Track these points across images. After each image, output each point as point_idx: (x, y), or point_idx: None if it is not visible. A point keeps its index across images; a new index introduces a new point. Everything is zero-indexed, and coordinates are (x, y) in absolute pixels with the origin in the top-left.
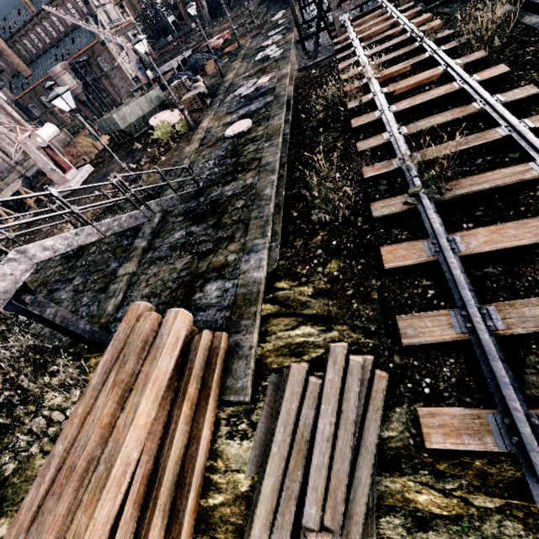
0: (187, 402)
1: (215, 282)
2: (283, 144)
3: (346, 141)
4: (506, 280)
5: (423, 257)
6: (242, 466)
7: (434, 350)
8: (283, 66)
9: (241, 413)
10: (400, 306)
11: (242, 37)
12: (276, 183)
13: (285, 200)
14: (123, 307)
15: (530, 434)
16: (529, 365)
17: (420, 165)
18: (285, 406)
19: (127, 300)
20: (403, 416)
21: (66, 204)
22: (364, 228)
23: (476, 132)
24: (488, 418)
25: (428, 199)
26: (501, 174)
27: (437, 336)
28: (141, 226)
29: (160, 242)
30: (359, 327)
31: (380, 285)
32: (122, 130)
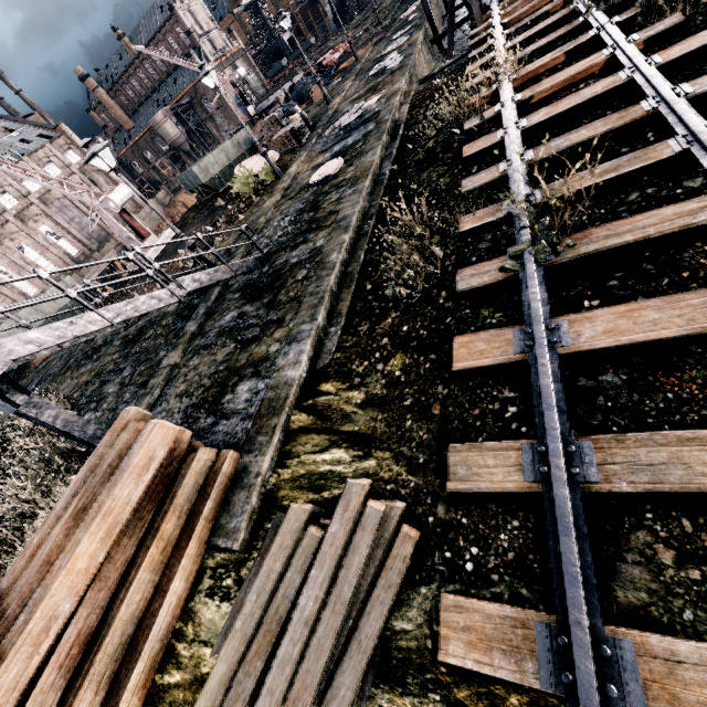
0: (157, 542)
1: (248, 381)
2: (376, 188)
3: (453, 178)
4: (630, 396)
5: (507, 354)
6: (213, 638)
7: (494, 503)
8: (397, 79)
9: (231, 563)
10: (464, 429)
11: (362, 46)
12: (350, 244)
13: (361, 268)
14: (156, 408)
15: (589, 673)
16: (633, 546)
17: (542, 208)
18: (266, 564)
19: (162, 398)
20: (428, 601)
21: (60, 287)
22: (445, 307)
23: (639, 149)
24: (538, 629)
25: (536, 262)
26: (657, 217)
27: (497, 482)
28: (198, 304)
29: (211, 325)
30: (404, 456)
31: (446, 395)
32: (204, 184)
